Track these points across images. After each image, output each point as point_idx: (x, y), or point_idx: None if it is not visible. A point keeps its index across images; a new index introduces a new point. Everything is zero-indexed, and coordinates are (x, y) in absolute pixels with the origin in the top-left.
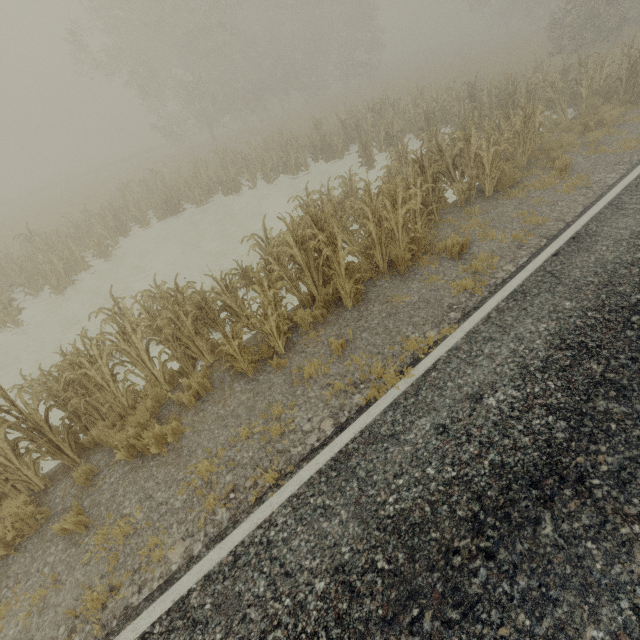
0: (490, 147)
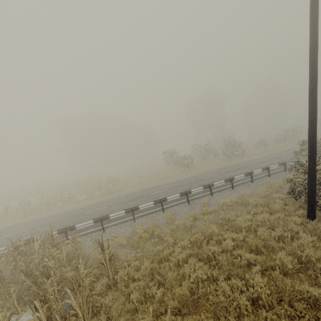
0: (18, 205)
